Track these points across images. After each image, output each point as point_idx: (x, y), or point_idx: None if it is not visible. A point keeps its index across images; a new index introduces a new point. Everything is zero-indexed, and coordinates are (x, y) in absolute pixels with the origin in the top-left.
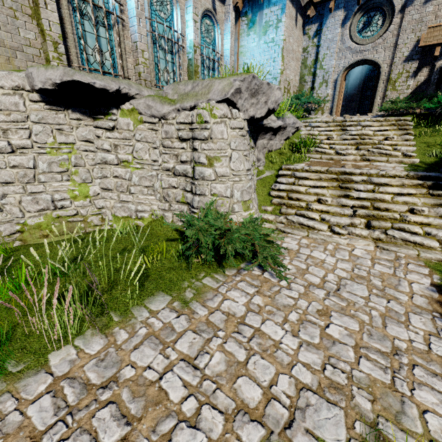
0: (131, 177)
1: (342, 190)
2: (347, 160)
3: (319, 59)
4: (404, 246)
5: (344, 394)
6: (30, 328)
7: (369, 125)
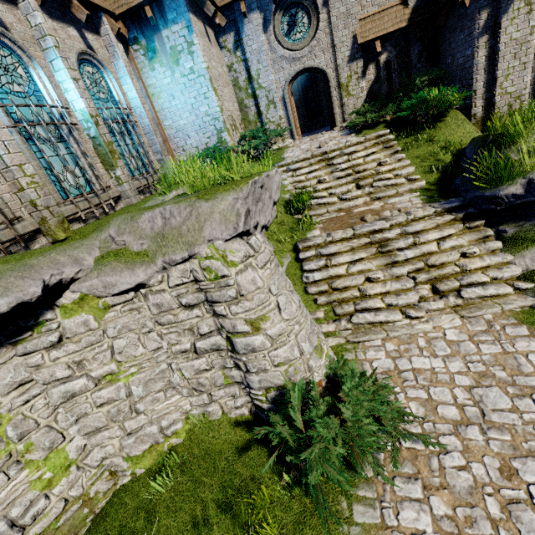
0: (130, 392)
1: (386, 256)
2: (358, 205)
3: (253, 77)
4: (483, 304)
5: None
6: None
7: (354, 151)
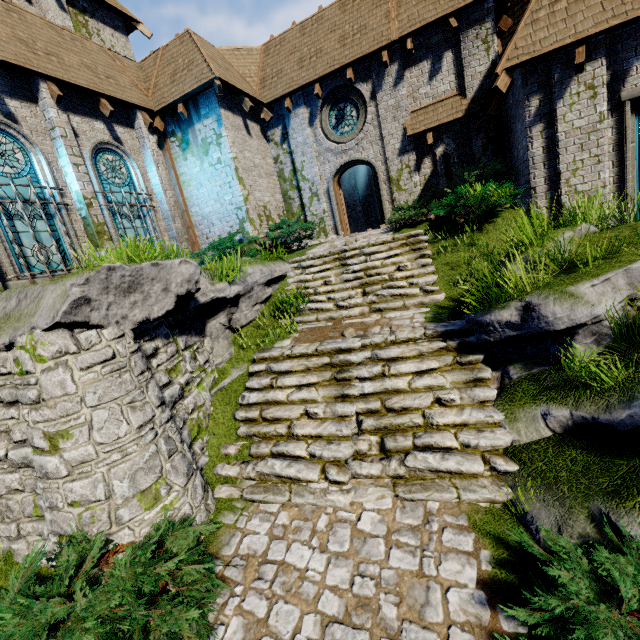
0: None
1: (340, 385)
2: (353, 316)
3: (298, 169)
4: (436, 482)
5: None
6: None
7: (375, 251)
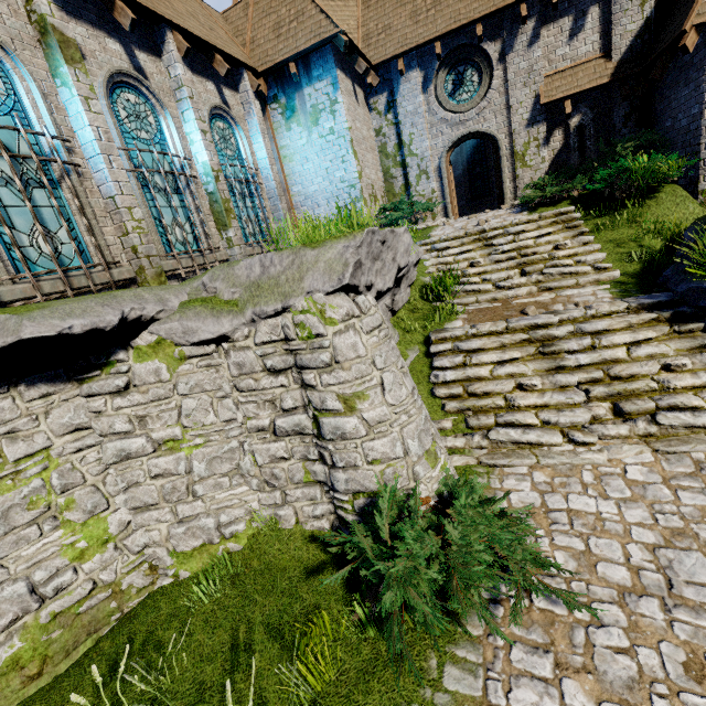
0: (190, 467)
1: (548, 359)
2: (519, 296)
3: (405, 143)
4: (692, 437)
5: None
6: None
7: (522, 230)
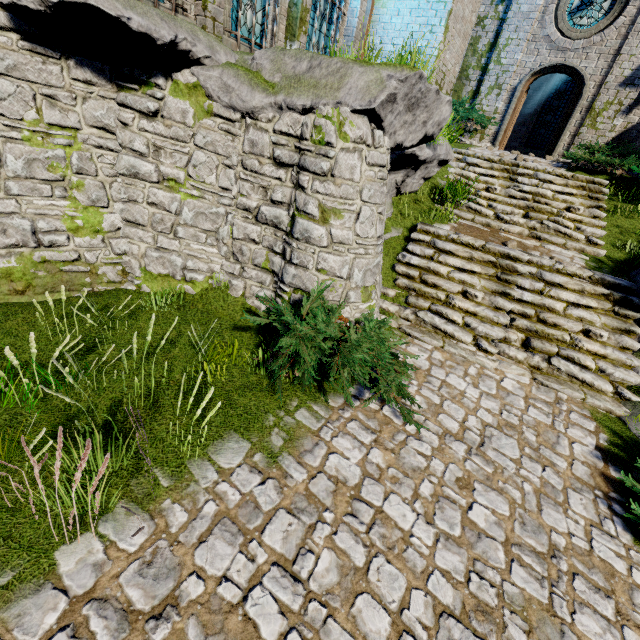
0: (180, 210)
1: (500, 284)
2: (510, 232)
3: (498, 45)
4: (568, 383)
5: (495, 621)
6: (15, 494)
7: (550, 180)
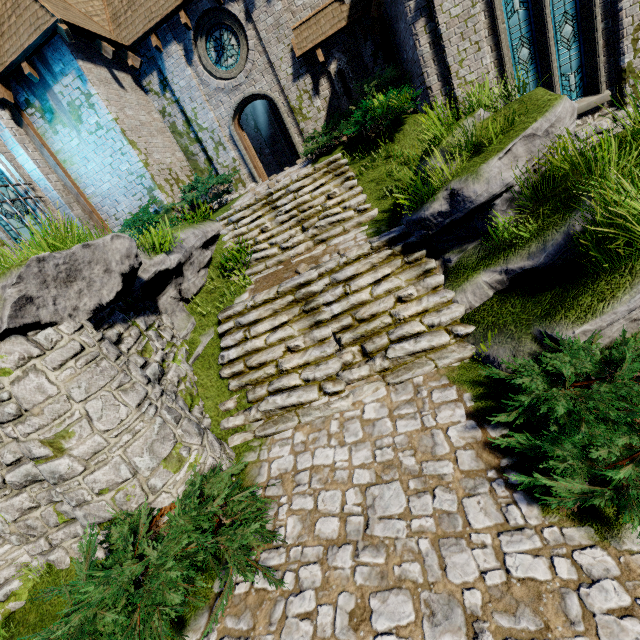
0: None
1: (310, 316)
2: (300, 253)
3: (191, 119)
4: (416, 362)
5: None
6: None
7: (301, 186)
